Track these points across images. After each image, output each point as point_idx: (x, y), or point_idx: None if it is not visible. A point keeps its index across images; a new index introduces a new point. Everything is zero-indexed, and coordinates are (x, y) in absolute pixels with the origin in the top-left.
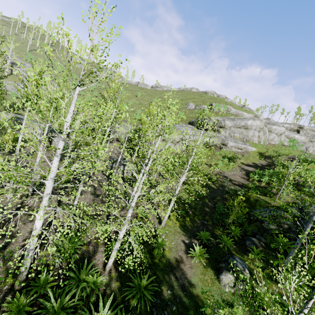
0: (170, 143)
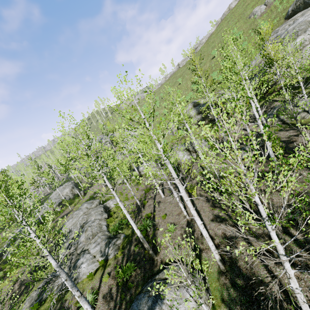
0: (309, 45)
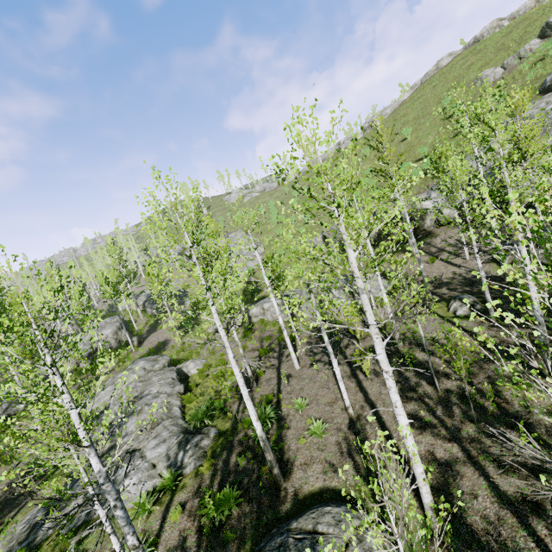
0: None
